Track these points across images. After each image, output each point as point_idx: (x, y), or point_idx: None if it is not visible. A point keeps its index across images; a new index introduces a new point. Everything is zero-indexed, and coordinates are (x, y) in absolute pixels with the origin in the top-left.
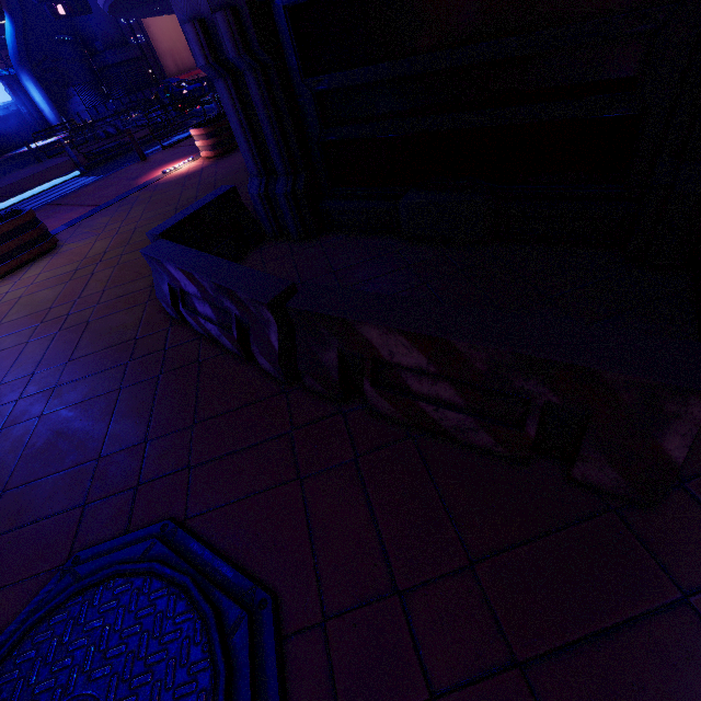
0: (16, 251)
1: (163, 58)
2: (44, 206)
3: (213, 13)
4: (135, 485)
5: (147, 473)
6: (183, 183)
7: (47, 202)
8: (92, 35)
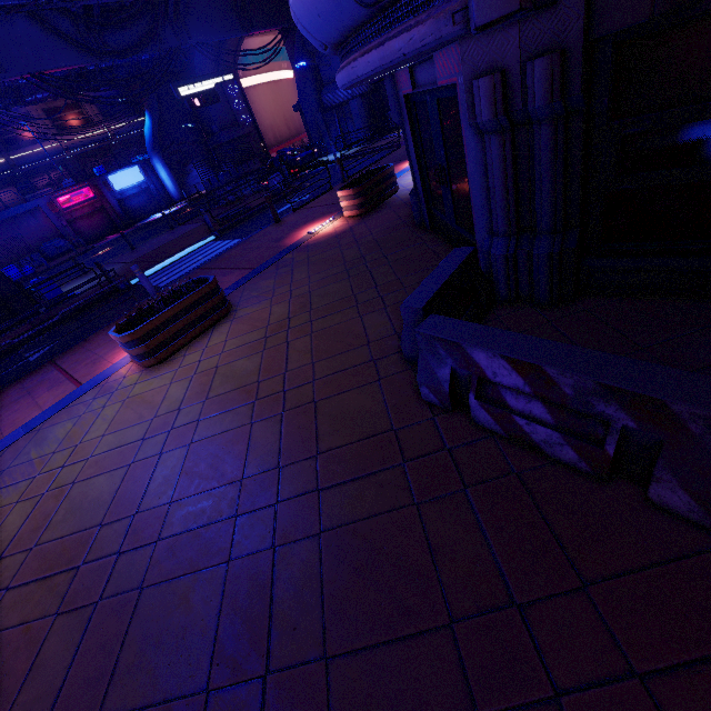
0: (201, 318)
1: (265, 133)
2: (196, 270)
3: (528, 61)
4: (551, 694)
5: (559, 672)
6: (337, 243)
7: (197, 266)
8: (210, 121)
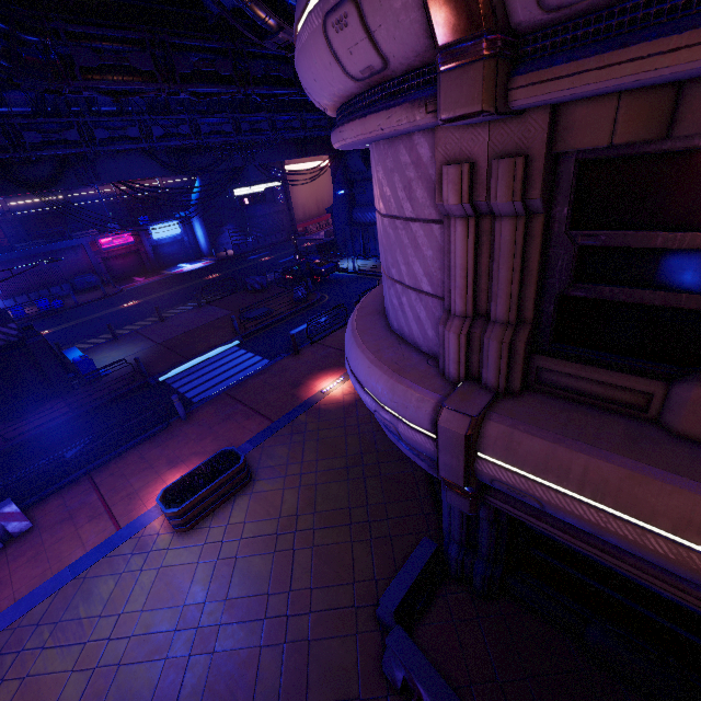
0: (228, 490)
1: (296, 210)
2: (222, 394)
3: None
4: None
5: None
6: (344, 420)
7: (223, 388)
8: None
